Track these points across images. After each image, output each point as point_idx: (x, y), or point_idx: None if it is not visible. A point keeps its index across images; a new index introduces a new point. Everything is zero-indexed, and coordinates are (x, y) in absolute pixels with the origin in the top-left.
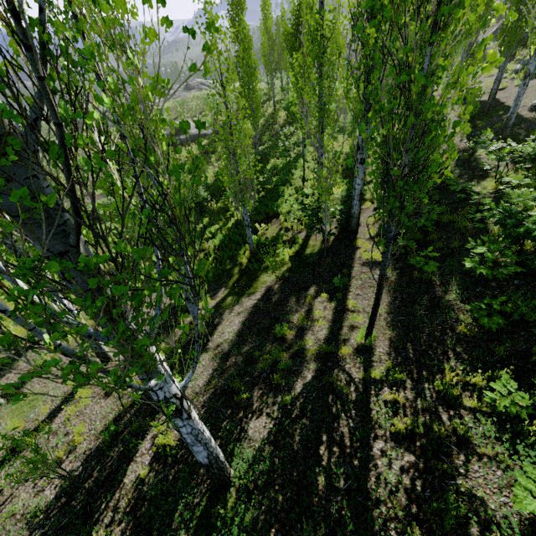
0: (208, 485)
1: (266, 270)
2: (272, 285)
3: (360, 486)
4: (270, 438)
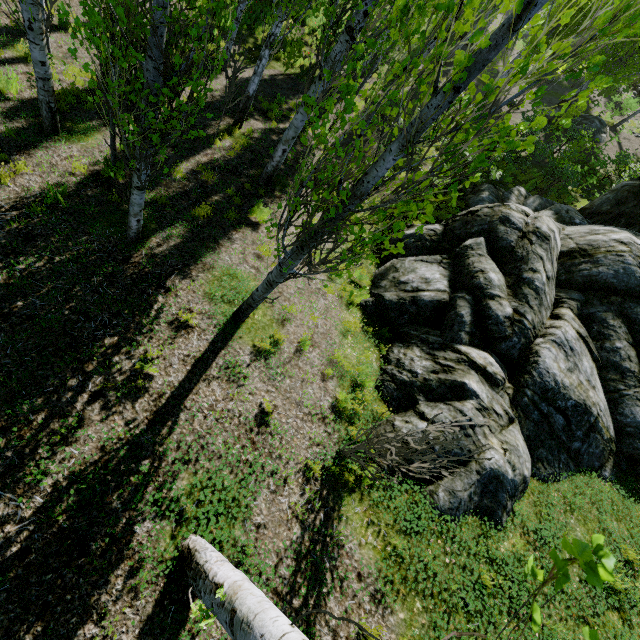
0: (227, 123)
1: (285, 55)
2: (279, 74)
3: (298, 161)
4: (262, 130)
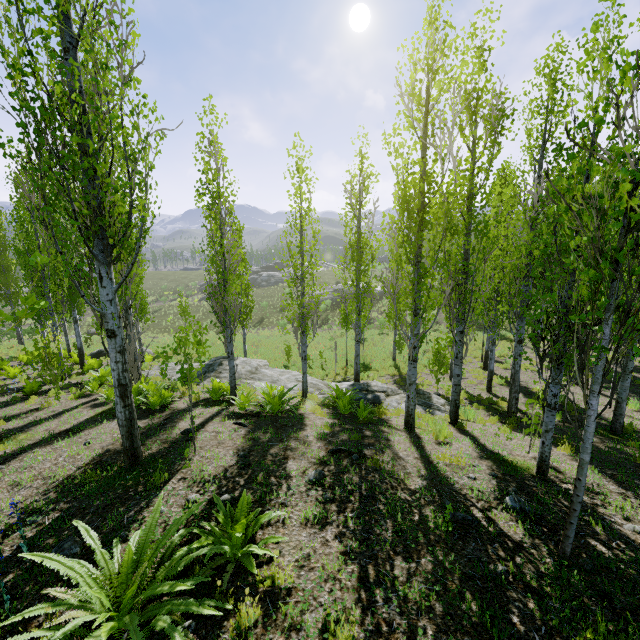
0: None
1: None
2: None
3: None
4: None
